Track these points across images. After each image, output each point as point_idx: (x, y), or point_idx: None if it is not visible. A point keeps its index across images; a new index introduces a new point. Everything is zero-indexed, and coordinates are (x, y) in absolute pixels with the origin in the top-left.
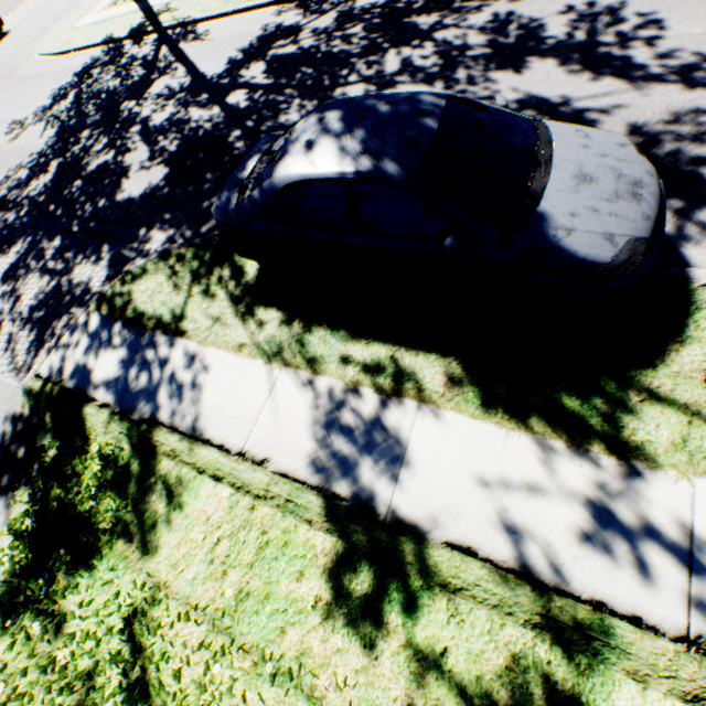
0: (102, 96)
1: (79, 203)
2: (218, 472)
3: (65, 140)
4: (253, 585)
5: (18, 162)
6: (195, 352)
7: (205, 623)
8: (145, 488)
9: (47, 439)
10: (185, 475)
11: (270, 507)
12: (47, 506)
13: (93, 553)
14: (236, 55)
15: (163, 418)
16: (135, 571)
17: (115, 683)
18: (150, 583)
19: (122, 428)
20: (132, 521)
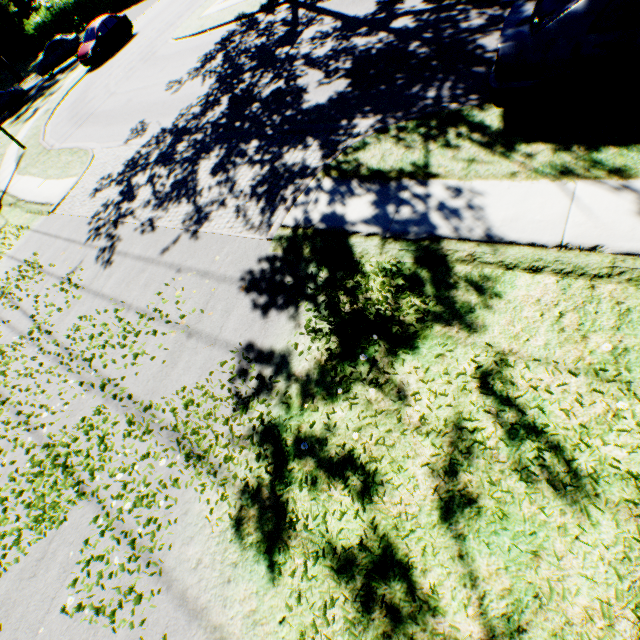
0: (250, 51)
1: (264, 117)
2: (537, 264)
3: (228, 83)
4: (627, 343)
5: (186, 104)
6: (458, 186)
7: (580, 376)
8: (444, 287)
9: (312, 268)
10: (490, 274)
11: (615, 285)
12: (341, 309)
13: (407, 338)
14: None
15: (446, 234)
16: (466, 346)
17: (488, 427)
18: (490, 352)
19: (401, 247)
20: (443, 311)
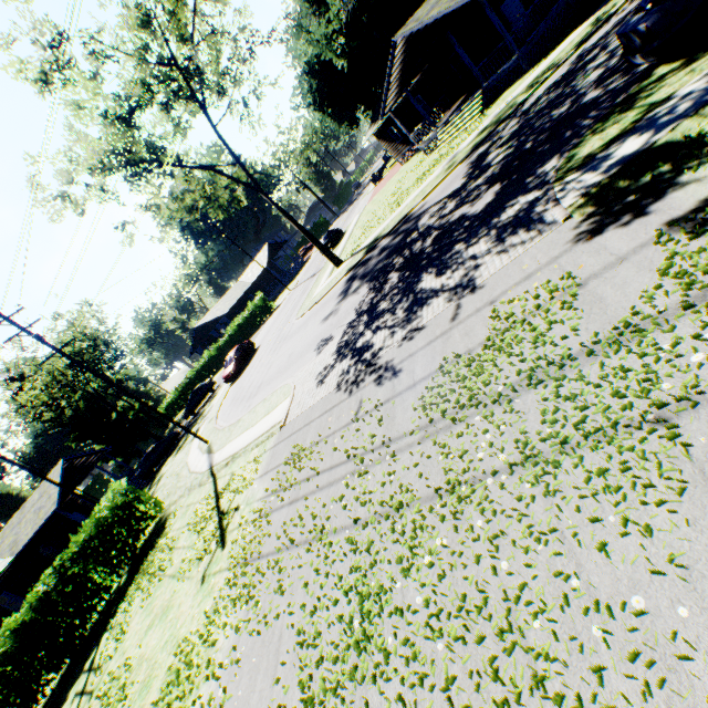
0: (381, 260)
1: (445, 242)
2: None
3: (382, 274)
4: None
5: (356, 305)
6: (704, 75)
7: None
8: None
9: (643, 179)
10: None
11: None
12: None
13: None
14: (465, 175)
15: None
16: None
17: None
18: None
19: None
20: None
